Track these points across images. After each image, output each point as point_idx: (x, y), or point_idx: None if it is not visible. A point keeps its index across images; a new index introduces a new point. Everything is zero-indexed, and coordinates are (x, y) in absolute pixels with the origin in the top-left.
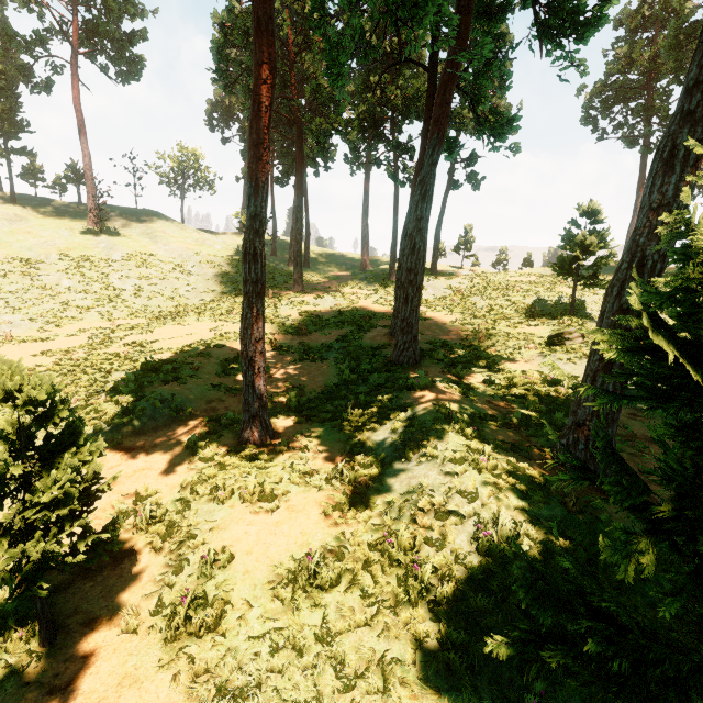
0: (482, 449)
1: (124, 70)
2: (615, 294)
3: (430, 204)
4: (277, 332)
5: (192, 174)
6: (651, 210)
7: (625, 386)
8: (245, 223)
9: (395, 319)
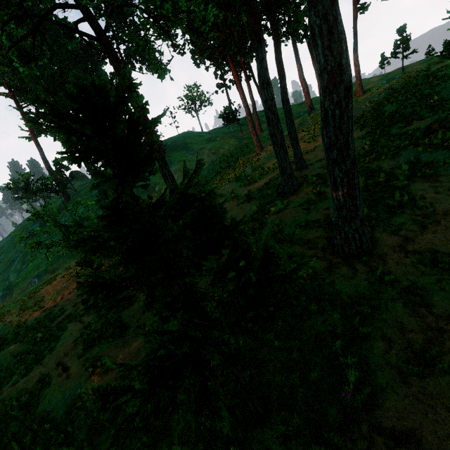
0: (280, 248)
1: (147, 66)
2: (322, 139)
3: (269, 88)
4: (238, 187)
5: (197, 100)
6: (319, 75)
7: (353, 194)
8: (225, 119)
9: (295, 159)
